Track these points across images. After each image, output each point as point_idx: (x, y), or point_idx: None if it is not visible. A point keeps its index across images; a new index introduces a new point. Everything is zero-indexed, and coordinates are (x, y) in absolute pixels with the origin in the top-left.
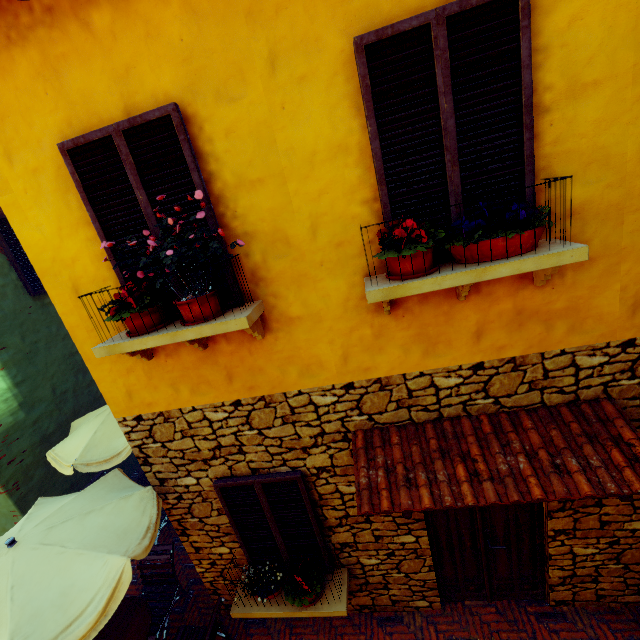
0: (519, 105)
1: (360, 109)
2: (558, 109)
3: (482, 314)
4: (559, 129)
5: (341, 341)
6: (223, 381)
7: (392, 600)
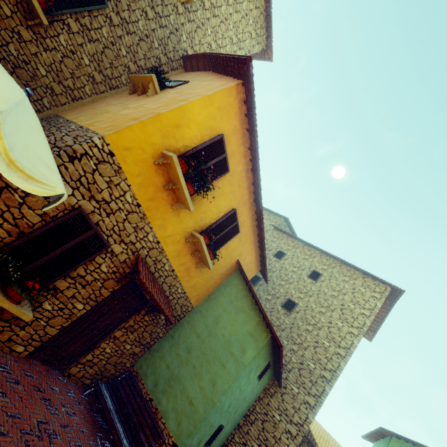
0: (226, 241)
1: (225, 213)
2: (224, 247)
3: (188, 261)
4: (221, 249)
5: (174, 232)
6: (149, 197)
7: (10, 338)
